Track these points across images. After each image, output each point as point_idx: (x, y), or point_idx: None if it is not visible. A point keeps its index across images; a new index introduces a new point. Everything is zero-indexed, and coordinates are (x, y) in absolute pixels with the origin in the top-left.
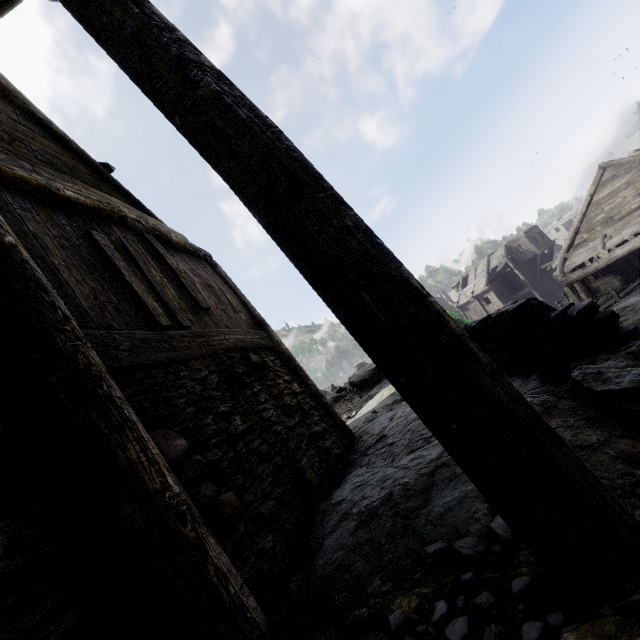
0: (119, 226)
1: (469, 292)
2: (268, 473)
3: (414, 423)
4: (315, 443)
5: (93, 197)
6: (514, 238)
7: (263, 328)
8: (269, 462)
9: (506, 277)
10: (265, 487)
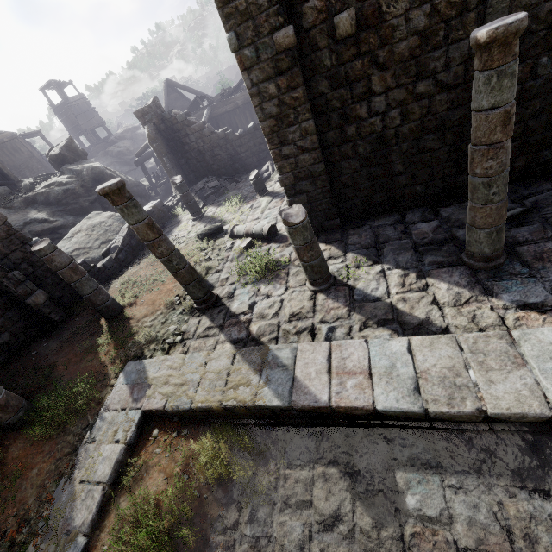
0: None
1: None
2: None
3: None
4: None
5: None
6: None
7: (33, 154)
8: None
9: None
10: None
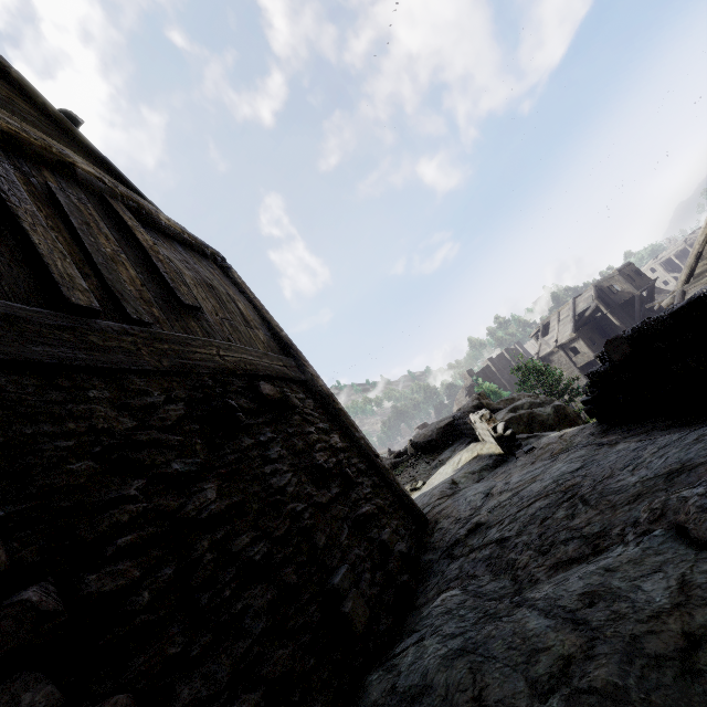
0: (58, 175)
1: (552, 341)
2: (259, 609)
3: (540, 504)
4: (364, 533)
5: (11, 121)
6: (605, 277)
7: (291, 355)
8: (266, 581)
9: (597, 323)
10: (245, 649)
